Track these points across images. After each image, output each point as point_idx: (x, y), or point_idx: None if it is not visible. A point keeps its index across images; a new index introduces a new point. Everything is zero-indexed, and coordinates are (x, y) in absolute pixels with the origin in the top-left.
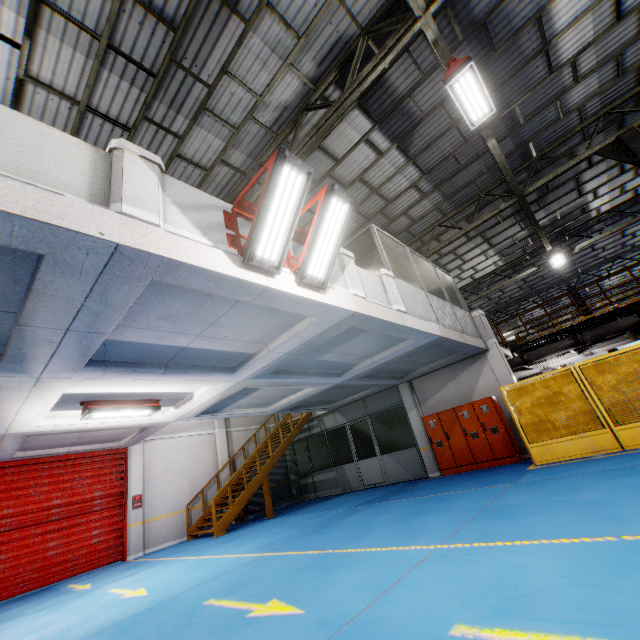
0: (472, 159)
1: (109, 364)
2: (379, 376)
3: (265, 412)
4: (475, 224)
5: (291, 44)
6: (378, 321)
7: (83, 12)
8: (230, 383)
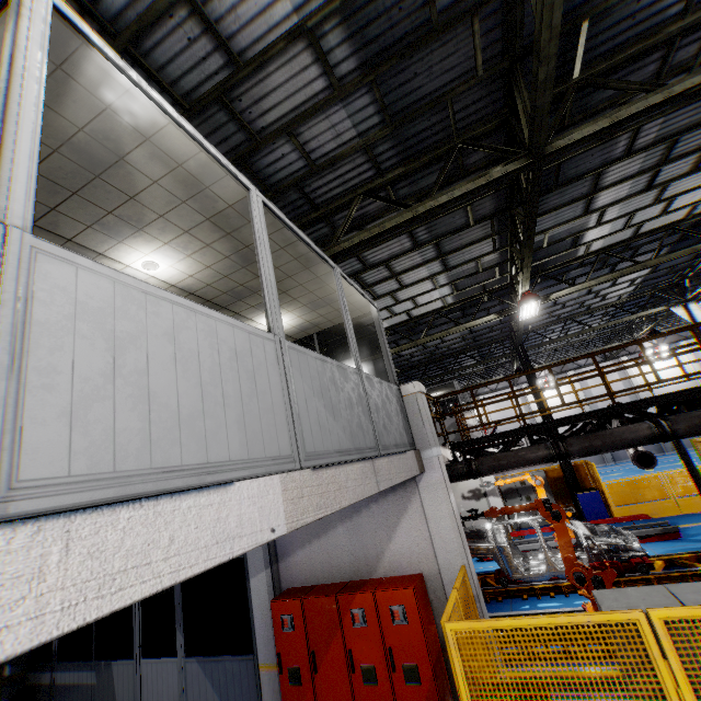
0: (463, 7)
1: None
2: None
3: None
4: (437, 201)
5: None
6: None
7: None
8: None
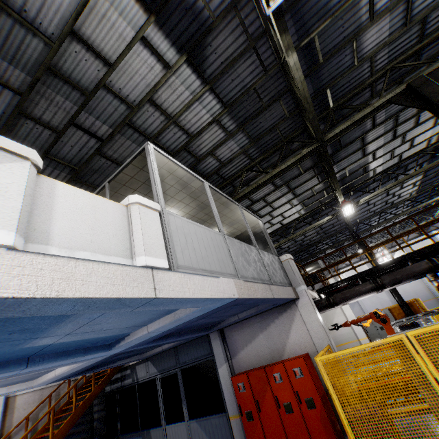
0: (274, 98)
1: None
2: (180, 332)
3: (31, 387)
4: (280, 168)
5: None
6: (60, 301)
7: None
8: None
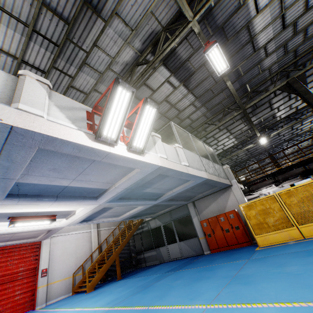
0: (220, 91)
1: (22, 196)
2: (177, 199)
3: (117, 220)
4: (222, 122)
5: (128, 33)
6: (174, 171)
7: (19, 12)
8: (95, 205)
